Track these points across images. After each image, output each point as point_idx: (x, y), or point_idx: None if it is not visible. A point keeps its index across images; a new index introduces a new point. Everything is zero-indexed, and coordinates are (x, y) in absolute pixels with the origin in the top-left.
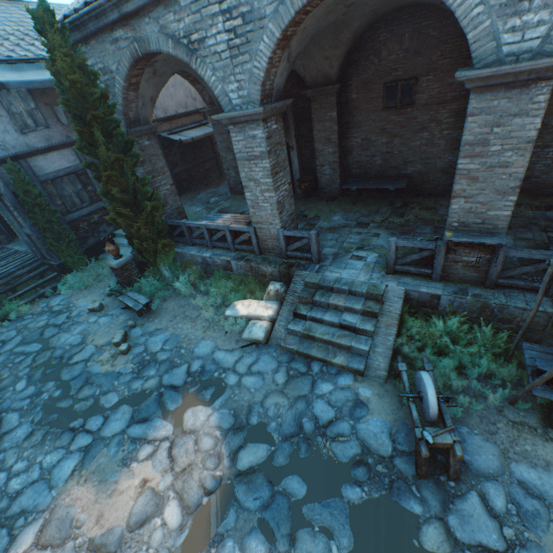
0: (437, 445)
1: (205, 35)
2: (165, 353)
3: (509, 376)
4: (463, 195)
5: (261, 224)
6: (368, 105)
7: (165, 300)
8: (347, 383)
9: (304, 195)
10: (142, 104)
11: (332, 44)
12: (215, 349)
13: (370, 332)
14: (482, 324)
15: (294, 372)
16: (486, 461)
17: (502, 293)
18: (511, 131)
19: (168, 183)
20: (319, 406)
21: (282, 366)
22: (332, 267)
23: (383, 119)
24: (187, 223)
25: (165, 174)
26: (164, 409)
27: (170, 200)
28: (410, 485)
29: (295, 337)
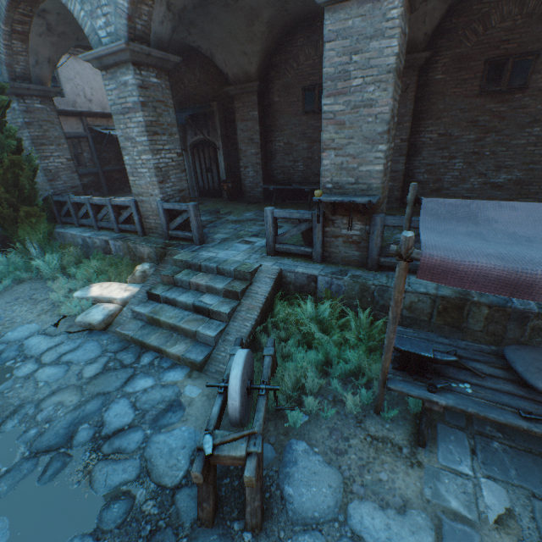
0: (224, 461)
1: None
2: None
3: None
4: (333, 146)
5: (142, 196)
6: (289, 109)
7: (21, 282)
8: (175, 379)
9: (228, 197)
10: (35, 62)
11: (248, 37)
12: (34, 334)
13: (224, 314)
14: (358, 309)
15: (114, 364)
16: (316, 497)
17: (385, 275)
18: (370, 59)
19: (65, 157)
20: (117, 408)
21: (104, 356)
22: (213, 248)
23: (303, 123)
24: (72, 197)
25: (61, 146)
26: None
27: (64, 176)
28: (181, 538)
29: (140, 322)
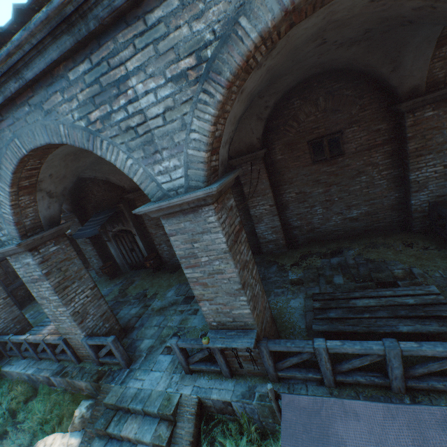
0: None
1: None
2: None
3: None
4: (205, 298)
5: (68, 334)
6: None
7: None
8: None
9: (153, 270)
10: None
11: None
12: None
13: None
14: (272, 441)
15: None
16: None
17: (287, 387)
18: (207, 245)
19: (1, 297)
20: None
21: None
22: (139, 371)
23: None
24: (11, 338)
25: None
26: None
27: (4, 313)
28: None
29: None
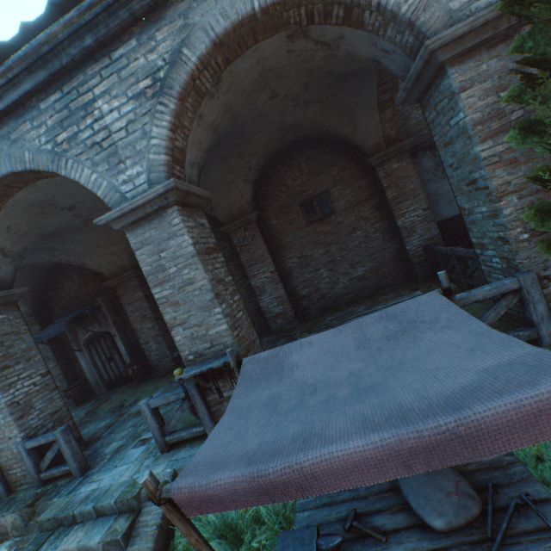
0: None
1: None
2: None
3: None
4: (178, 323)
5: None
6: None
7: None
8: None
9: (137, 380)
10: None
11: (110, 242)
12: None
13: None
14: None
15: None
16: None
17: None
18: (175, 252)
19: None
20: None
21: None
22: (98, 473)
23: None
24: None
25: None
26: None
27: None
28: None
29: None
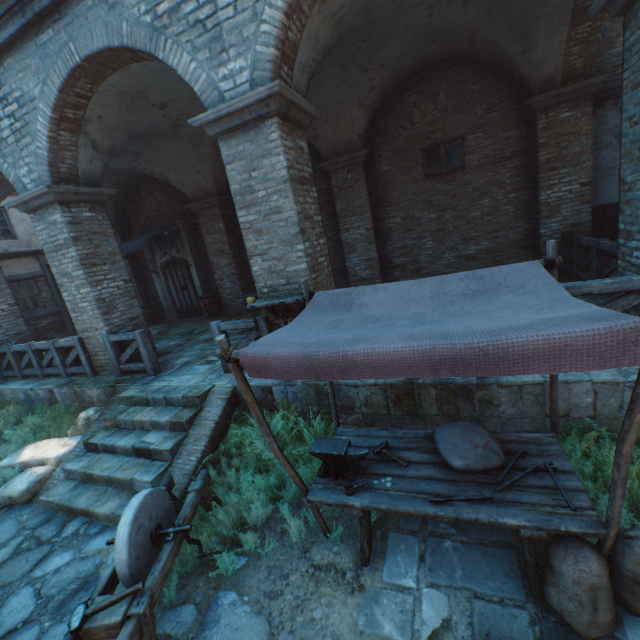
0: (99, 634)
1: None
2: None
3: None
4: (258, 253)
5: (87, 331)
6: None
7: None
8: (100, 546)
9: (208, 314)
10: None
11: (197, 159)
12: None
13: (166, 452)
14: (311, 415)
15: (29, 544)
16: None
17: None
18: (266, 173)
19: (7, 302)
20: (15, 601)
21: (18, 536)
22: (168, 376)
23: None
24: (12, 346)
25: (2, 292)
26: None
27: (6, 323)
28: None
29: (73, 482)
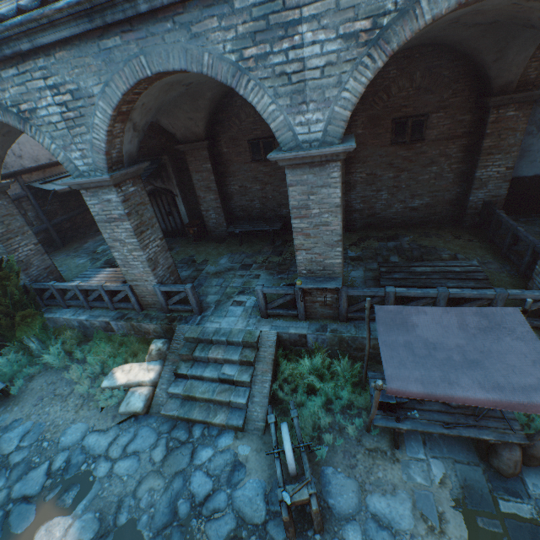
0: (297, 503)
1: (35, 106)
2: (21, 452)
3: (365, 403)
4: (303, 248)
5: (136, 281)
6: (239, 158)
7: (32, 378)
8: (228, 443)
9: (195, 238)
10: None
11: (192, 108)
12: (87, 433)
13: (247, 382)
14: (340, 357)
15: (174, 443)
16: (347, 501)
17: (353, 325)
18: (322, 198)
19: (32, 243)
20: (197, 480)
21: (161, 439)
22: (213, 316)
23: (254, 169)
24: (56, 285)
25: (26, 234)
26: (8, 535)
27: (36, 261)
28: None
29: (177, 400)
